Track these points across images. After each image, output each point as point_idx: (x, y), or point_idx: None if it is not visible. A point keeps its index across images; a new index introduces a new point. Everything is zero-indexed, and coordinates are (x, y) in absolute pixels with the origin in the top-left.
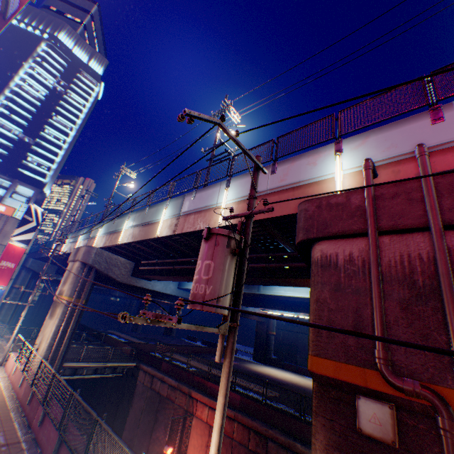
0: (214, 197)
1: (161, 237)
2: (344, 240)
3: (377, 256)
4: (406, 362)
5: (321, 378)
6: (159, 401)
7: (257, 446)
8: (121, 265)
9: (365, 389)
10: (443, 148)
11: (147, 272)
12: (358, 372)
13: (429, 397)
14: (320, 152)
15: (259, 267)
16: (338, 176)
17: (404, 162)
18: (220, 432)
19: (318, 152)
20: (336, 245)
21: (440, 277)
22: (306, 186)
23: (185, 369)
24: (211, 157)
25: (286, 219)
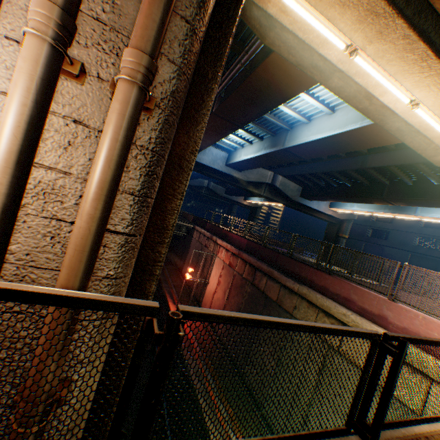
0: None
1: None
2: None
3: None
4: None
5: None
6: (200, 249)
7: (248, 275)
8: None
9: None
10: None
11: None
12: None
13: None
14: None
15: (240, 76)
16: None
17: None
18: None
19: None
20: None
21: None
22: None
23: (218, 227)
24: None
25: None
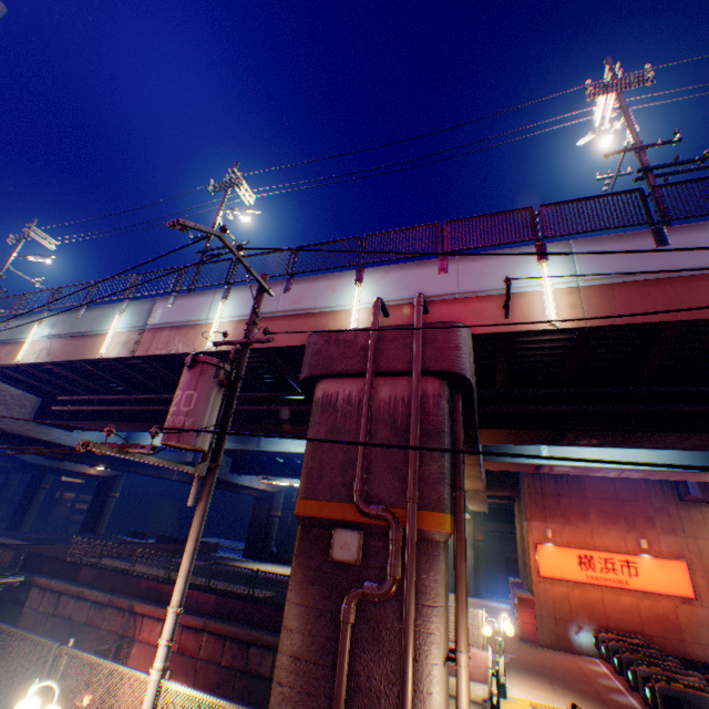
0: (204, 310)
1: (108, 358)
2: (347, 379)
3: (370, 396)
4: (378, 492)
5: (306, 519)
6: (70, 633)
7: (234, 658)
8: (14, 402)
9: (343, 521)
10: (443, 299)
11: (68, 416)
12: (340, 508)
13: (387, 516)
14: (342, 278)
15: (261, 411)
16: (354, 309)
17: (413, 306)
18: (188, 577)
19: (339, 277)
20: (339, 384)
21: (411, 416)
22: (322, 314)
23: (127, 573)
24: (205, 250)
25: (298, 350)
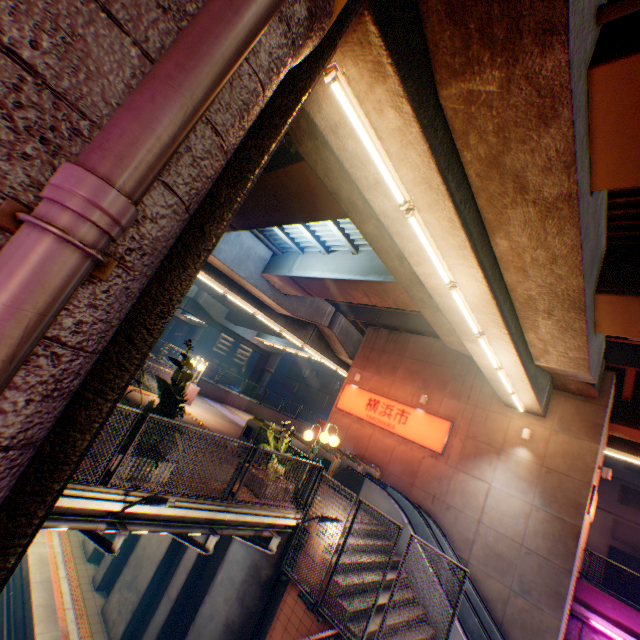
0: None
1: None
2: None
3: None
4: None
5: None
6: None
7: None
8: None
9: None
10: None
11: None
12: None
13: None
14: None
15: None
16: None
17: None
18: None
19: None
20: None
21: None
22: None
23: None
24: None
25: None
